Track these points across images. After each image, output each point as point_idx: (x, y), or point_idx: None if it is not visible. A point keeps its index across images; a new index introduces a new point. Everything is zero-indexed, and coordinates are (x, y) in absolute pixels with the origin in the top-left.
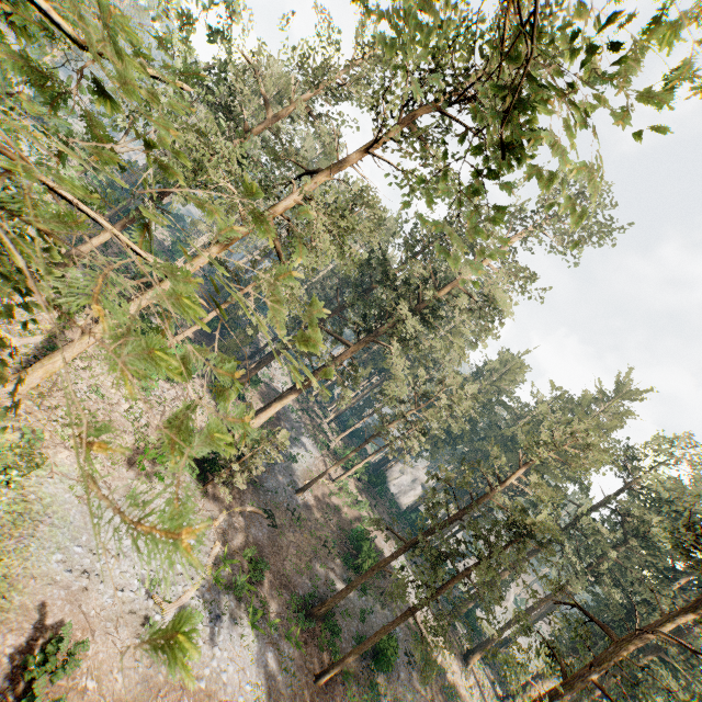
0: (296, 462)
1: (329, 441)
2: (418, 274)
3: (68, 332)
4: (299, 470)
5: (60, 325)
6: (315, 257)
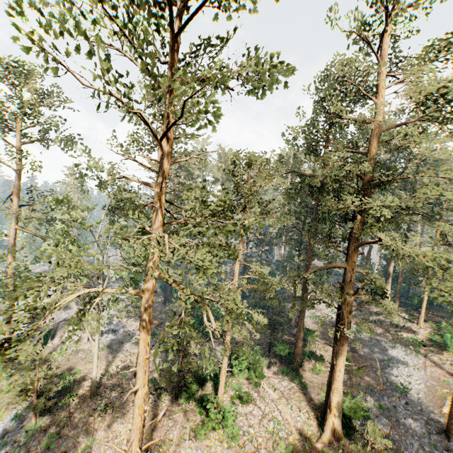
0: (409, 389)
1: (415, 333)
2: (336, 162)
3: (156, 432)
4: (421, 397)
5: (149, 430)
6: (229, 251)
